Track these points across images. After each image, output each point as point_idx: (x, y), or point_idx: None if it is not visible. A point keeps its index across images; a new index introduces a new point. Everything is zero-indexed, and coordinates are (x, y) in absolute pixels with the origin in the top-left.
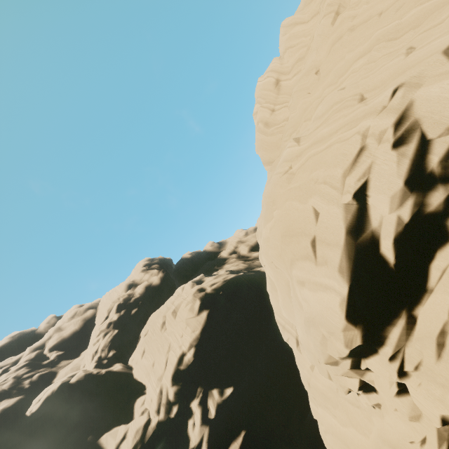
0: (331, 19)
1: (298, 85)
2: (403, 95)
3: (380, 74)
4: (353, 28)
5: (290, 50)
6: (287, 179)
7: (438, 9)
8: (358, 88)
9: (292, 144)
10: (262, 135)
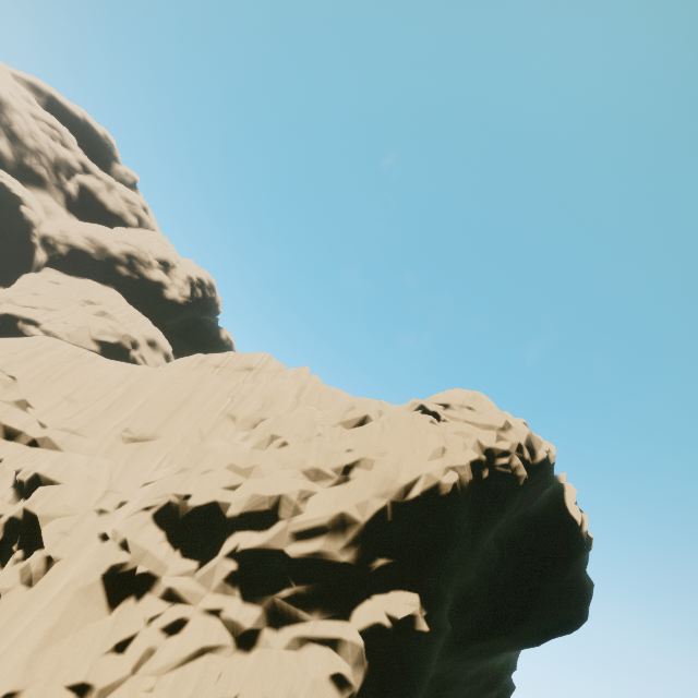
0: (229, 388)
1: (198, 374)
2: (4, 379)
3: (64, 385)
4: (191, 397)
5: (272, 376)
6: (31, 343)
7: (99, 417)
8: (73, 378)
9: (73, 349)
10: (194, 359)
